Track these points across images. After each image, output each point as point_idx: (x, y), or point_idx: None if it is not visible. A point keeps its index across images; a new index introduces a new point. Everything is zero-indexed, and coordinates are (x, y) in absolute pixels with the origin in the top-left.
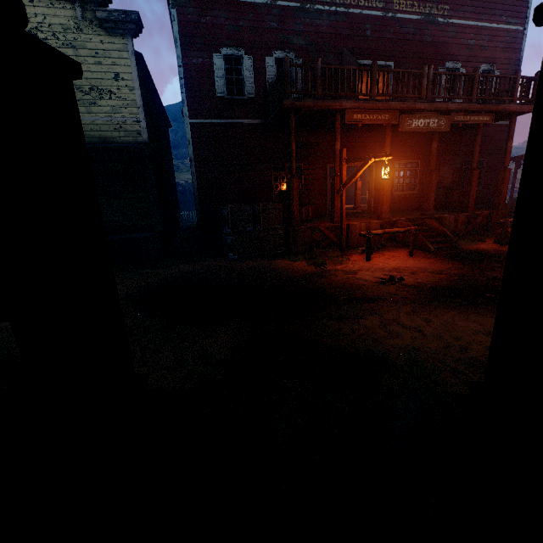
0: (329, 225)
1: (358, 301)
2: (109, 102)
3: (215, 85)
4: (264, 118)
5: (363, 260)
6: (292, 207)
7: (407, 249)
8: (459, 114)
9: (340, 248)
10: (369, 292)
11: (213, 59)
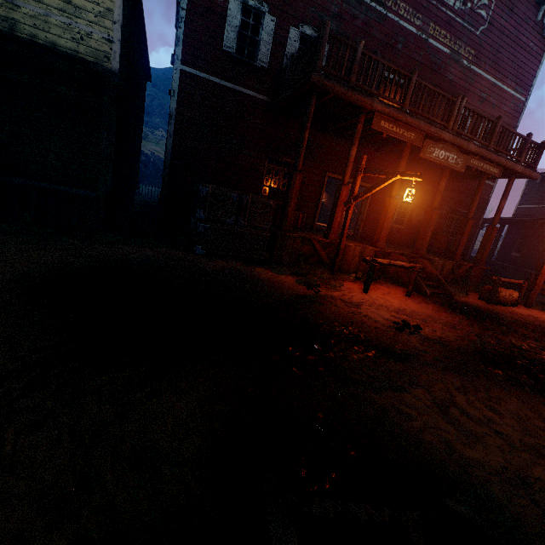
0: (323, 239)
1: (384, 355)
2: None
3: (223, 34)
4: (272, 96)
5: (360, 291)
6: (287, 207)
7: (399, 286)
8: (476, 157)
9: (332, 269)
10: (390, 341)
11: (229, 2)
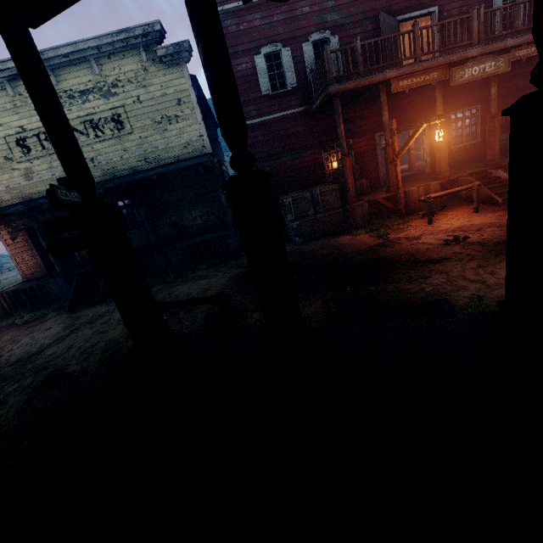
0: (386, 195)
1: (424, 264)
2: (177, 125)
3: (259, 85)
4: (308, 104)
5: (425, 225)
6: (347, 185)
7: (472, 205)
8: (520, 48)
9: (400, 216)
10: (434, 254)
11: (255, 62)
